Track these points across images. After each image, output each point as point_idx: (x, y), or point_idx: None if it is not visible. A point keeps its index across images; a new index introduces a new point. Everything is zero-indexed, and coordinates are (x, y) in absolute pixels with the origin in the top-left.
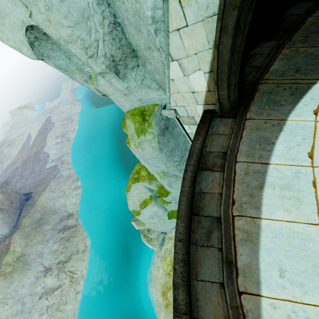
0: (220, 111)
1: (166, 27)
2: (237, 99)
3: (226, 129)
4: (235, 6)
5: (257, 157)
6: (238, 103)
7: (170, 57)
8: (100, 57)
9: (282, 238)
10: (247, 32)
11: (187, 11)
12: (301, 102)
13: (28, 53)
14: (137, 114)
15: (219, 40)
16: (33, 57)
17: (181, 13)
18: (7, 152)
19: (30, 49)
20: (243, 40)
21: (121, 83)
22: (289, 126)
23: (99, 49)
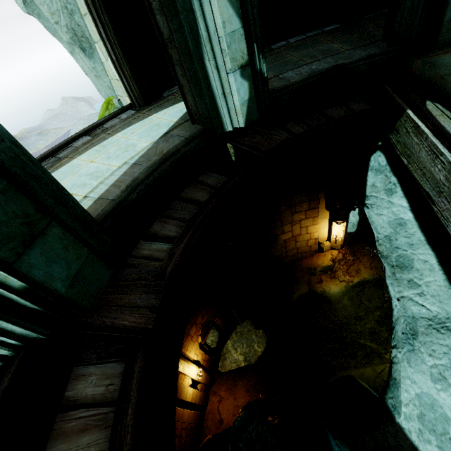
0: (133, 104)
1: (79, 11)
2: (140, 95)
3: (126, 116)
4: (92, 5)
5: (115, 132)
6: (143, 100)
7: (93, 39)
8: (64, 27)
9: (71, 166)
10: (116, 31)
11: (81, 2)
12: (168, 108)
13: (21, 5)
14: (106, 102)
15: (97, 29)
16: (24, 10)
17: (80, 2)
18: (33, 141)
19: (22, 2)
20: (113, 35)
21: (88, 61)
22: (147, 119)
23: (62, 19)
